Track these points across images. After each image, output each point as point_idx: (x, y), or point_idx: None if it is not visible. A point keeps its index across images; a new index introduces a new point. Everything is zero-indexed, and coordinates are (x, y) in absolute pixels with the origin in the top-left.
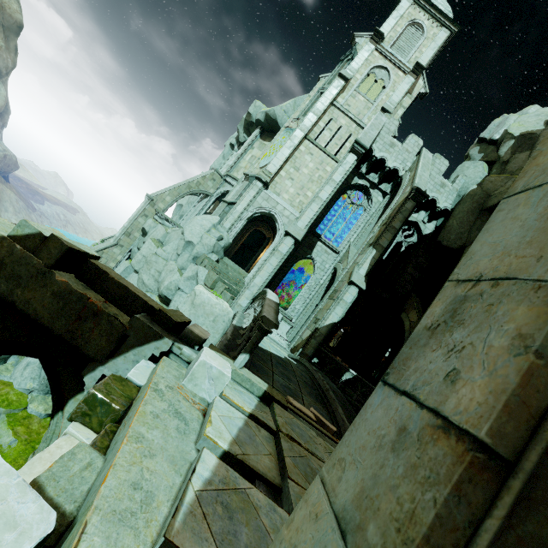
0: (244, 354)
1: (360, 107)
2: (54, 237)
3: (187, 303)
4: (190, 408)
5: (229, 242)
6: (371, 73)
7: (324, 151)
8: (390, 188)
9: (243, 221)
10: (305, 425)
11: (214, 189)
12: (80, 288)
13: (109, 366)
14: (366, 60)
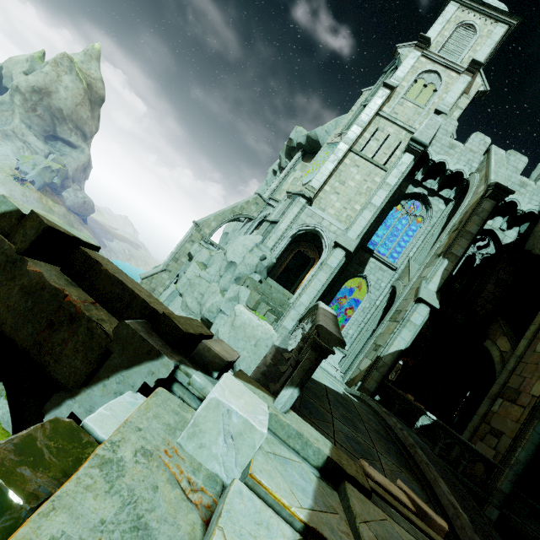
0: (290, 387)
1: (408, 113)
2: (33, 214)
3: (226, 325)
4: (177, 505)
5: (272, 262)
6: (418, 79)
7: (372, 162)
8: (453, 194)
9: (287, 239)
10: (409, 537)
11: (257, 213)
12: (60, 283)
13: (80, 400)
14: (412, 67)
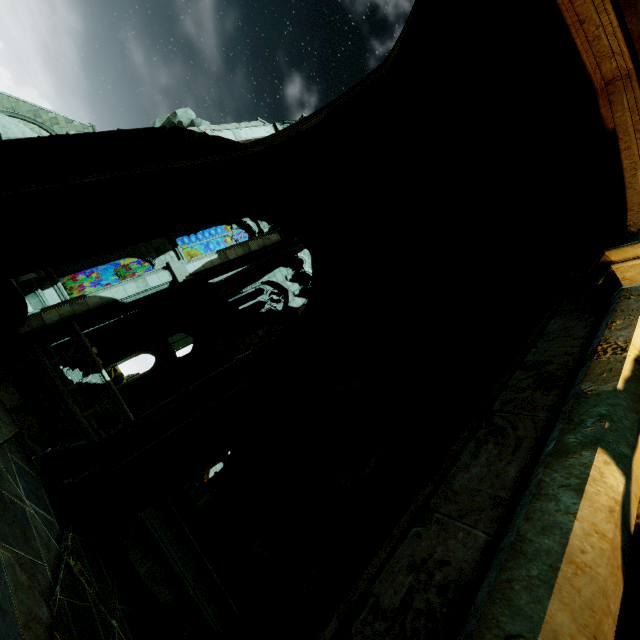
0: None
1: None
2: None
3: None
4: None
5: None
6: None
7: None
8: None
9: None
10: None
11: None
12: None
13: None
14: None
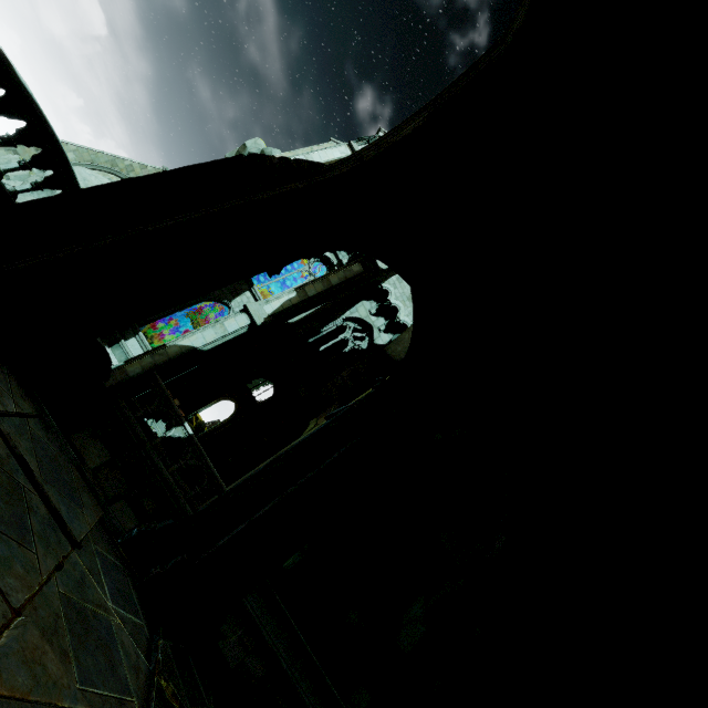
0: None
1: None
2: None
3: None
4: None
5: None
6: None
7: None
8: None
9: None
10: None
11: None
12: None
13: None
14: None
